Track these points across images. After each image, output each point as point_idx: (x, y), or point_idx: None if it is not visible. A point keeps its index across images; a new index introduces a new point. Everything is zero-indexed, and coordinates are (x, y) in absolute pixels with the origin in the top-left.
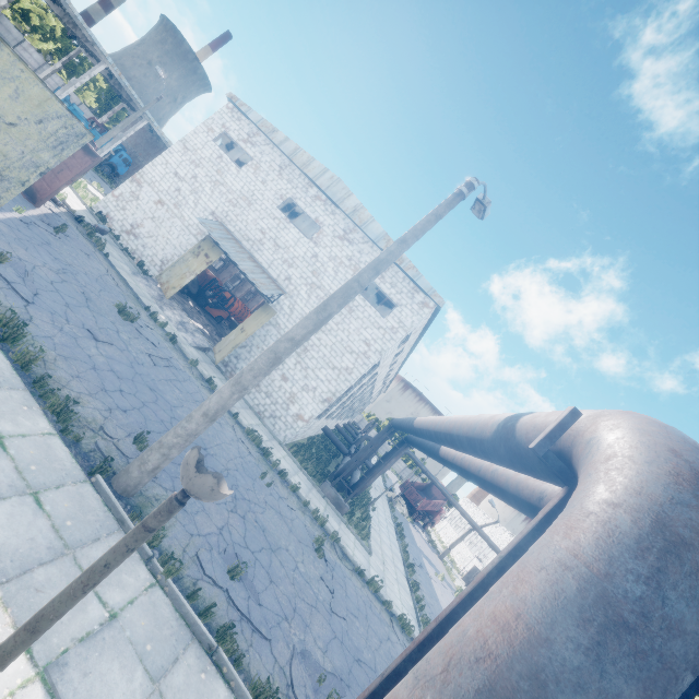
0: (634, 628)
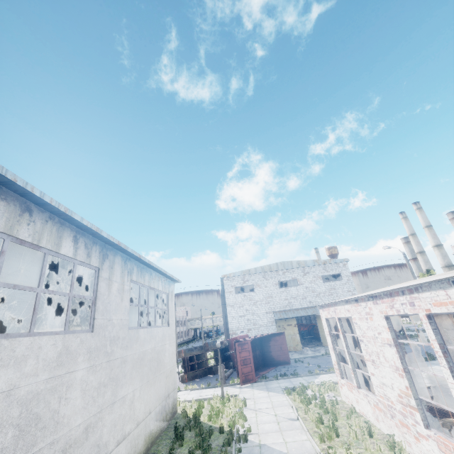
0: None
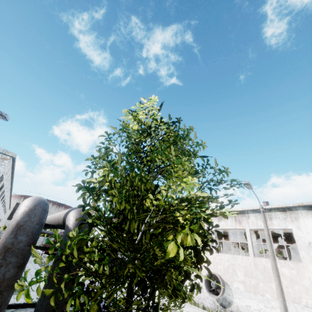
0: (11, 248)
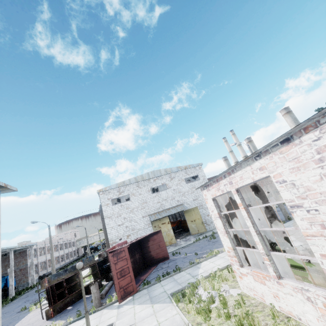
0: None
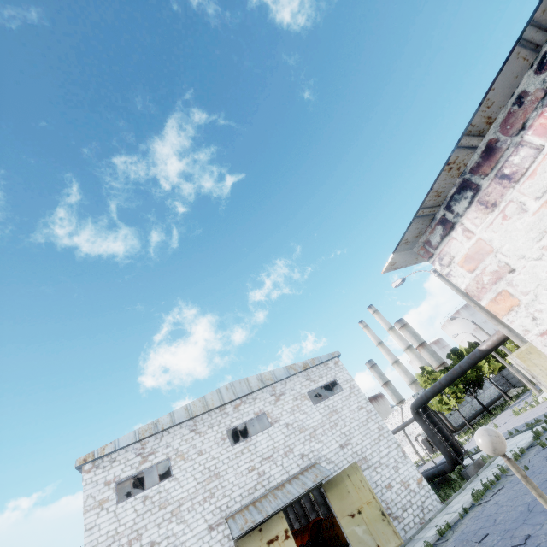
0: None
